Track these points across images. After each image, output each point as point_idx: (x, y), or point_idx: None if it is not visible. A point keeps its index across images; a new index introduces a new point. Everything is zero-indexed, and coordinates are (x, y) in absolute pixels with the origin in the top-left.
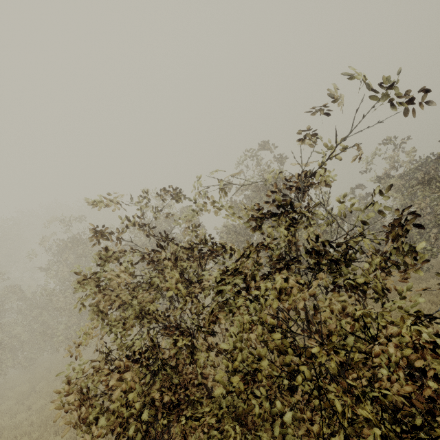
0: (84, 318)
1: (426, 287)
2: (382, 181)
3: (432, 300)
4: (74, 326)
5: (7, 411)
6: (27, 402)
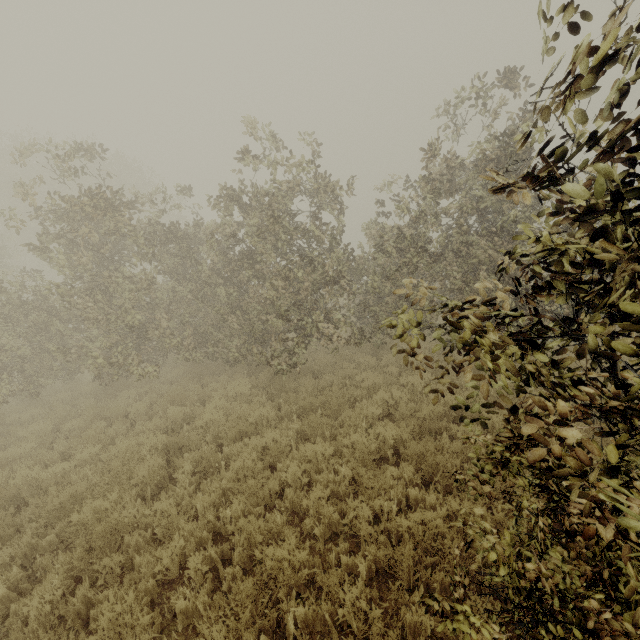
0: (133, 336)
1: None
2: None
3: None
4: (119, 346)
5: (29, 457)
6: (56, 447)
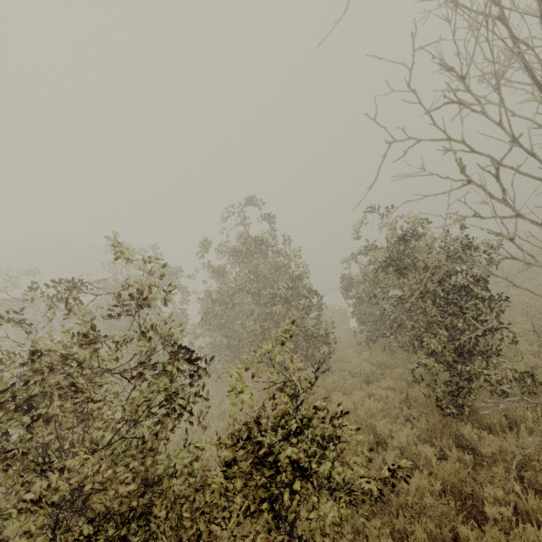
0: None
1: (403, 371)
2: (370, 252)
3: (400, 388)
4: None
5: None
6: None
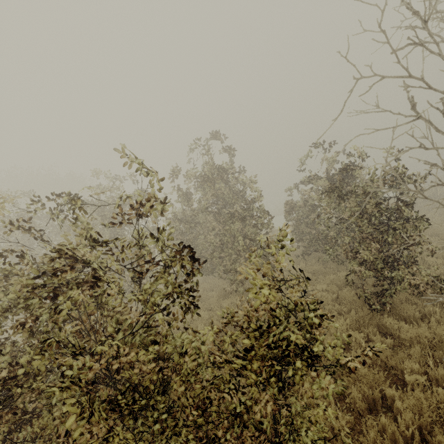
0: None
1: (334, 278)
2: (313, 181)
3: (332, 290)
4: None
5: None
6: None
